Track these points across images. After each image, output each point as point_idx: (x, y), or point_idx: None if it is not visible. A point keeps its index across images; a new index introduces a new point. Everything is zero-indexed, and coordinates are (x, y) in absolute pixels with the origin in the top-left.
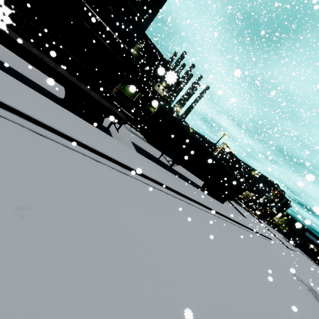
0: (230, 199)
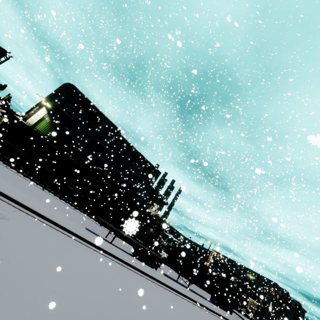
0: (235, 308)
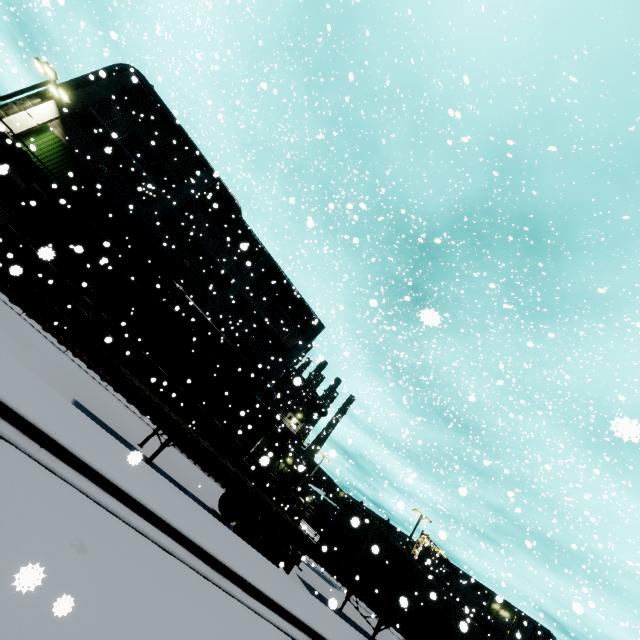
0: None
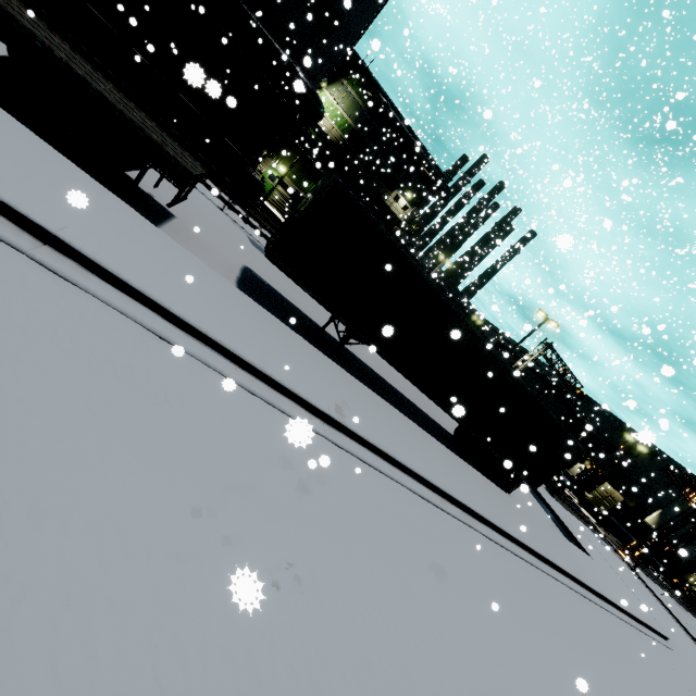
0: (531, 481)
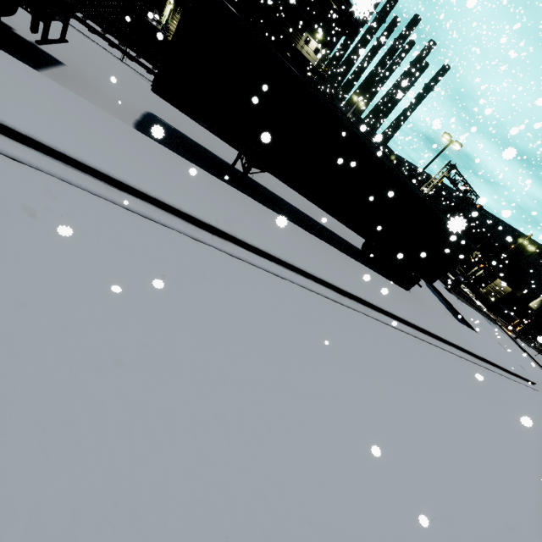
0: (427, 279)
